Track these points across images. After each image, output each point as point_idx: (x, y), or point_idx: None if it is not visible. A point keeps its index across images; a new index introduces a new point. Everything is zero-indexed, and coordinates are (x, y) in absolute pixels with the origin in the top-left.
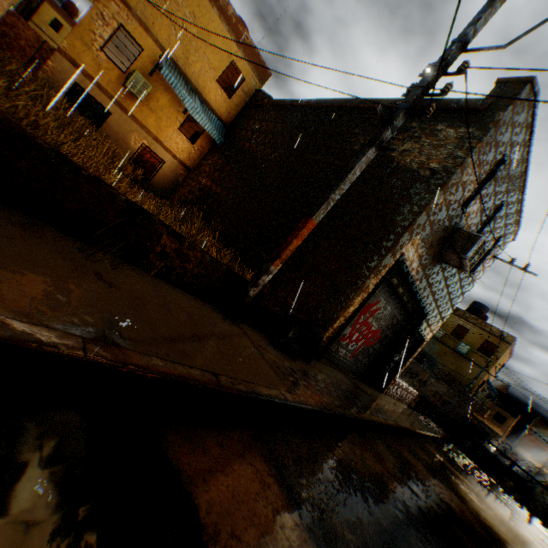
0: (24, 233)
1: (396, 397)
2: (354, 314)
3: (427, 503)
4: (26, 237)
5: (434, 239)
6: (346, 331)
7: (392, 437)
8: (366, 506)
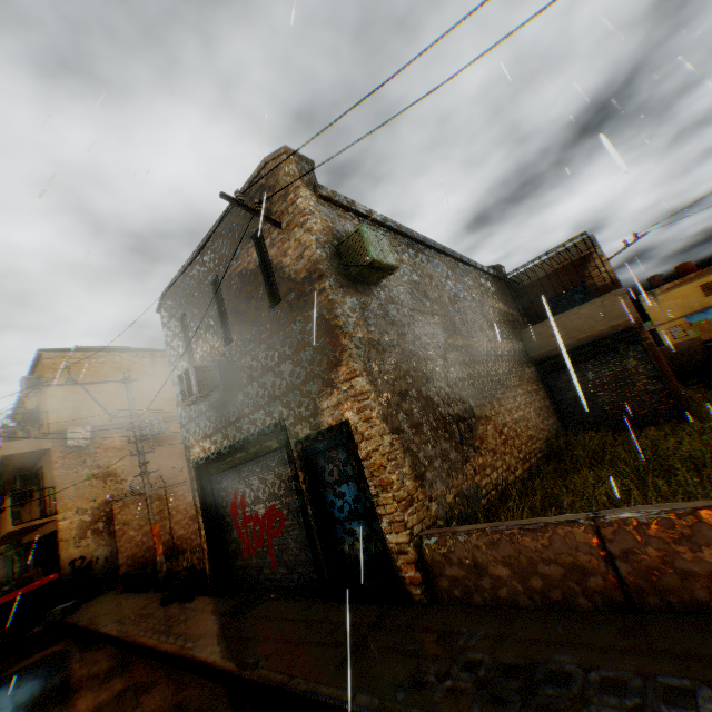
0: (123, 599)
1: (553, 599)
2: (206, 534)
3: (48, 691)
4: (120, 600)
5: (200, 414)
6: (241, 545)
7: (149, 664)
8: (47, 666)
